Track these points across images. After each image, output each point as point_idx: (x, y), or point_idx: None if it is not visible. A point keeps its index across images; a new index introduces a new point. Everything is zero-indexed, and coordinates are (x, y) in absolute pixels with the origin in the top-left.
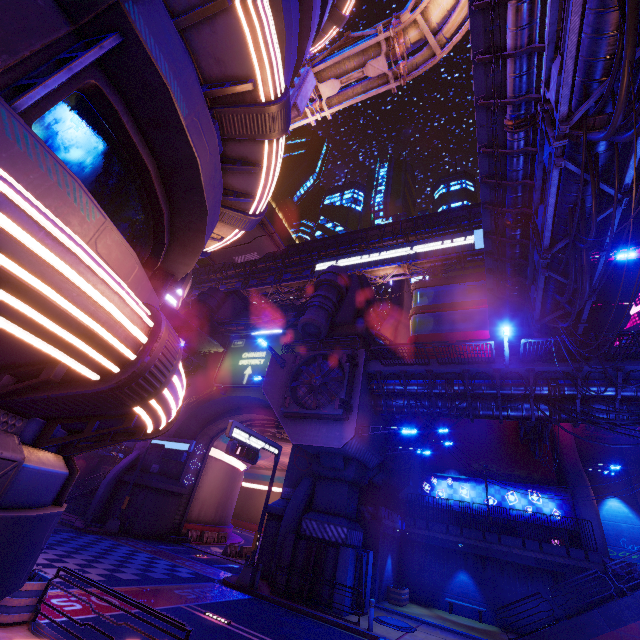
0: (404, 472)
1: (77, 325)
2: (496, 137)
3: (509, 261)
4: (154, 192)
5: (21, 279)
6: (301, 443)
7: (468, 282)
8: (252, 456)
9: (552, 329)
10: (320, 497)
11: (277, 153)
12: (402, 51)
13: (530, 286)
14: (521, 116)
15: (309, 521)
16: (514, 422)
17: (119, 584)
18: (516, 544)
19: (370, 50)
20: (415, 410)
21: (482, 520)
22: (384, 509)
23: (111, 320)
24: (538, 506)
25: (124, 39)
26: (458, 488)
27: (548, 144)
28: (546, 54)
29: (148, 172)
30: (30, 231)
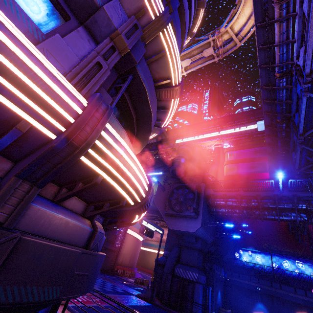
0: (225, 246)
1: (134, 186)
2: (270, 81)
3: (279, 139)
4: (133, 125)
5: (126, 173)
6: (174, 229)
7: (255, 148)
8: (151, 234)
9: (306, 174)
10: (183, 256)
11: (176, 103)
12: (220, 44)
13: (292, 152)
14: (283, 71)
15: (178, 268)
16: (285, 222)
17: (93, 292)
18: (290, 290)
19: (205, 45)
20: (231, 214)
21: (269, 275)
22: (216, 265)
23: (141, 183)
24: (302, 270)
25: (133, 76)
26: (254, 257)
27: (299, 85)
28: (296, 44)
29: (133, 119)
30: (128, 157)
